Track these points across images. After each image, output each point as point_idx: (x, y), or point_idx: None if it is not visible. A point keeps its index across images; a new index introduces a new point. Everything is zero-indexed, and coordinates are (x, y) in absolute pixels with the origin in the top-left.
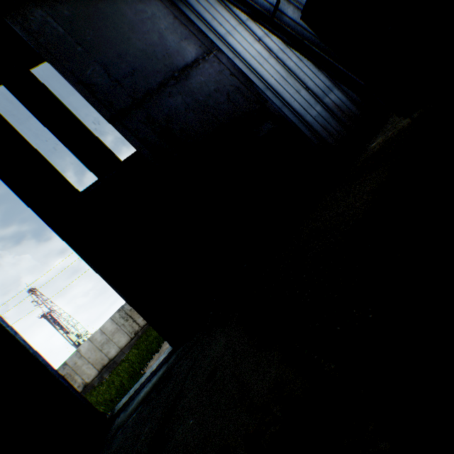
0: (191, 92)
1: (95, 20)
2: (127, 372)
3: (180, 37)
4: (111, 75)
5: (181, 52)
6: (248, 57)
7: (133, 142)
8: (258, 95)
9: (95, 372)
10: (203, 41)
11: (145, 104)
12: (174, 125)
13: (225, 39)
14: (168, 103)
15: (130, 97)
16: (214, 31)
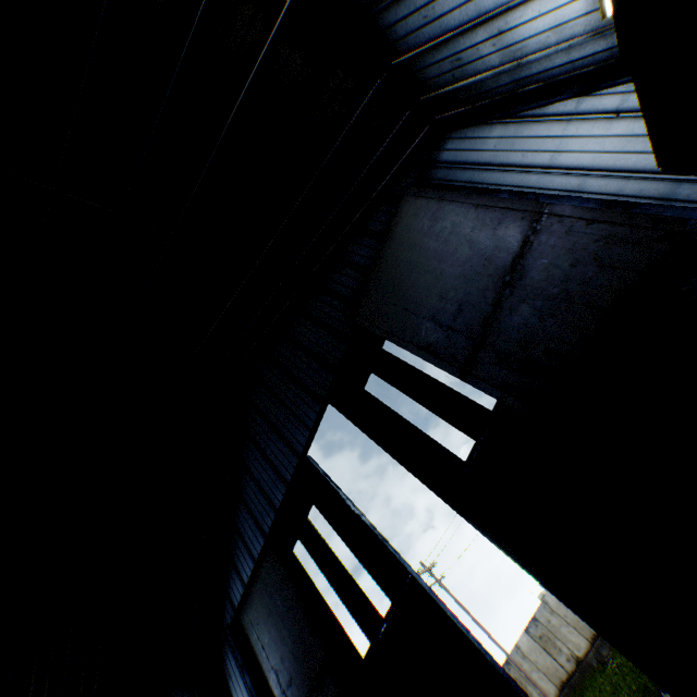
0: (537, 290)
1: (407, 274)
2: (633, 680)
3: (491, 225)
4: (441, 325)
5: (501, 244)
6: (607, 160)
7: (492, 394)
8: (657, 222)
9: (583, 641)
10: (522, 207)
11: (487, 339)
12: (532, 349)
13: (553, 166)
14: (513, 322)
15: (468, 339)
16: (532, 169)
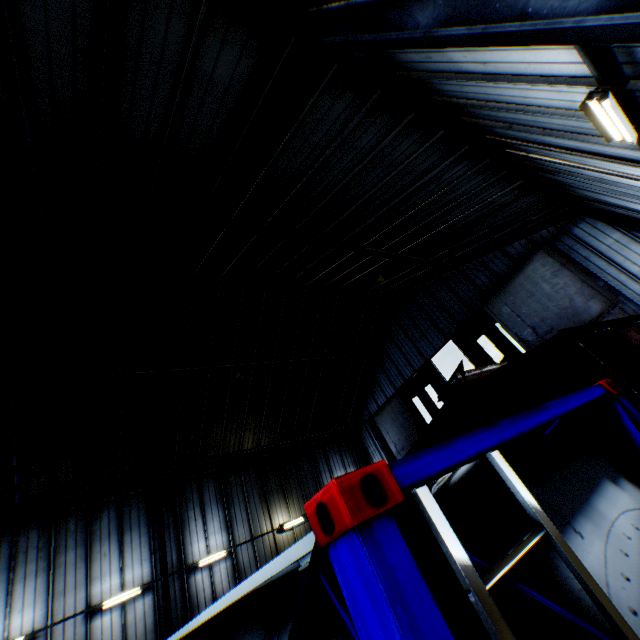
0: None
1: (525, 298)
2: None
3: (586, 297)
4: (536, 334)
5: (587, 310)
6: None
7: None
8: None
9: None
10: (606, 296)
11: None
12: None
13: (636, 276)
14: None
15: None
16: (624, 271)
